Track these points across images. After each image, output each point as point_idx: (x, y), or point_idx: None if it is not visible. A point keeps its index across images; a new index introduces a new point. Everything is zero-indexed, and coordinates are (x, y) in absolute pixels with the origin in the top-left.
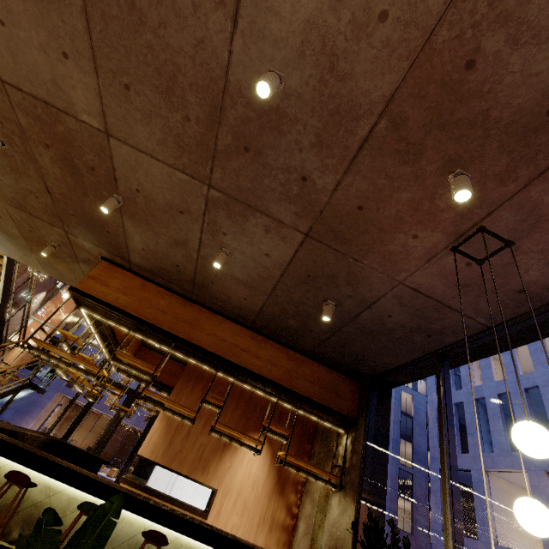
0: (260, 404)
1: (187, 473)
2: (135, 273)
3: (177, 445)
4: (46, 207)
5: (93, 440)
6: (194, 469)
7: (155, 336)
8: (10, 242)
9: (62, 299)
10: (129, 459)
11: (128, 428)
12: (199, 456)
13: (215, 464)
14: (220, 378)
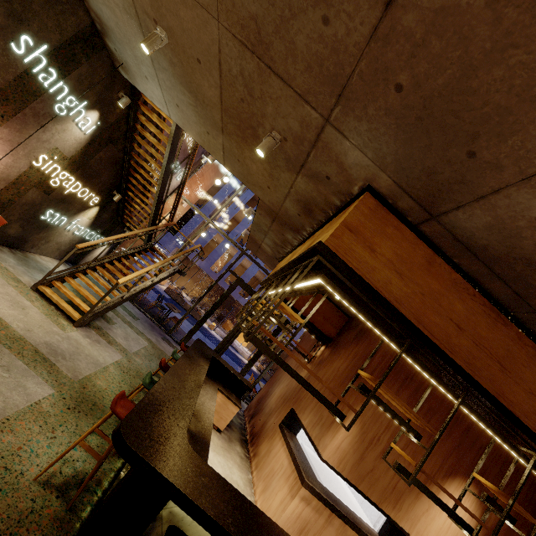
0: (479, 442)
1: (376, 500)
2: (420, 233)
3: (368, 462)
4: (330, 52)
5: (197, 290)
6: (384, 499)
7: (424, 359)
8: (194, 109)
9: (201, 175)
10: (251, 361)
11: (222, 290)
12: (392, 485)
13: (410, 501)
14: (434, 390)
